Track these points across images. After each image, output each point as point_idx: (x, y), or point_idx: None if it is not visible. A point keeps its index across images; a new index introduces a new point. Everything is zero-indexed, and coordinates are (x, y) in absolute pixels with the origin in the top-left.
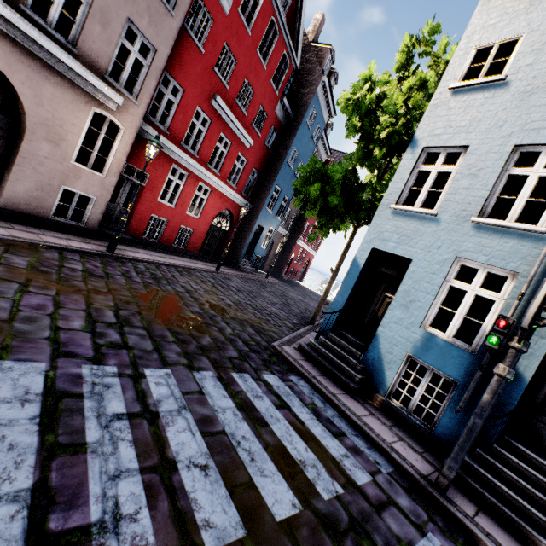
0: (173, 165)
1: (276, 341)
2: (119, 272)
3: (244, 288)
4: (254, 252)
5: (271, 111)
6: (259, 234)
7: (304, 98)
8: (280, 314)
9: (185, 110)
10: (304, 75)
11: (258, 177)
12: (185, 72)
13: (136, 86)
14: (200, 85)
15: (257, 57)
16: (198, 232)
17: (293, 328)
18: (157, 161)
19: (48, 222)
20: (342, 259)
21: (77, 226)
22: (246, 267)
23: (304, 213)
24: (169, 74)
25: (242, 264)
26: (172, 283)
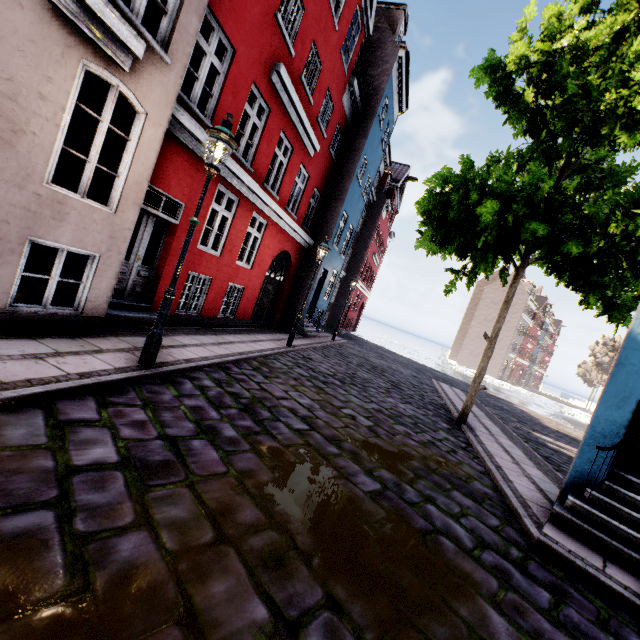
0: (218, 185)
1: (524, 519)
2: (189, 422)
3: (339, 373)
4: (316, 306)
5: (338, 100)
6: (322, 280)
7: (374, 82)
8: (418, 415)
9: (236, 88)
10: (371, 49)
11: (320, 199)
12: (236, 14)
13: (164, 24)
14: (257, 44)
15: (328, 8)
16: (250, 289)
17: (462, 445)
18: (195, 179)
19: (2, 319)
20: (503, 319)
21: (66, 316)
22: (309, 329)
23: (361, 245)
24: (211, 15)
25: (305, 325)
26: (276, 410)
